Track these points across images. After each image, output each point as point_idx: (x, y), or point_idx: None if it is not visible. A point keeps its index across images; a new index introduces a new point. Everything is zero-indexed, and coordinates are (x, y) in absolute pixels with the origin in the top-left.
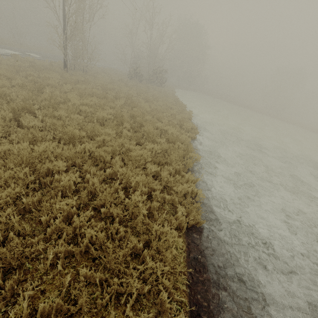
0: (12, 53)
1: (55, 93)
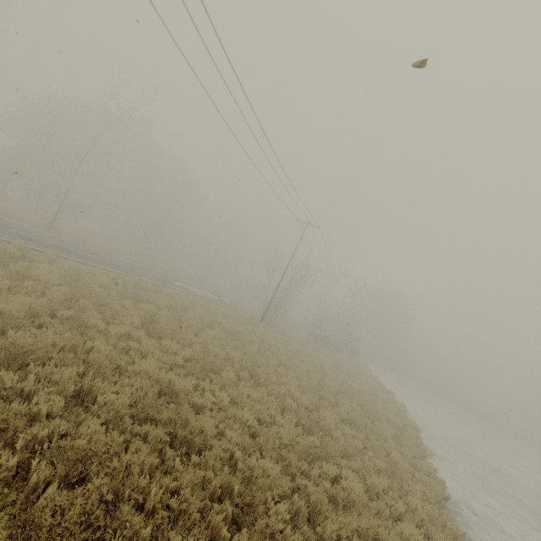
0: (214, 297)
1: (279, 352)
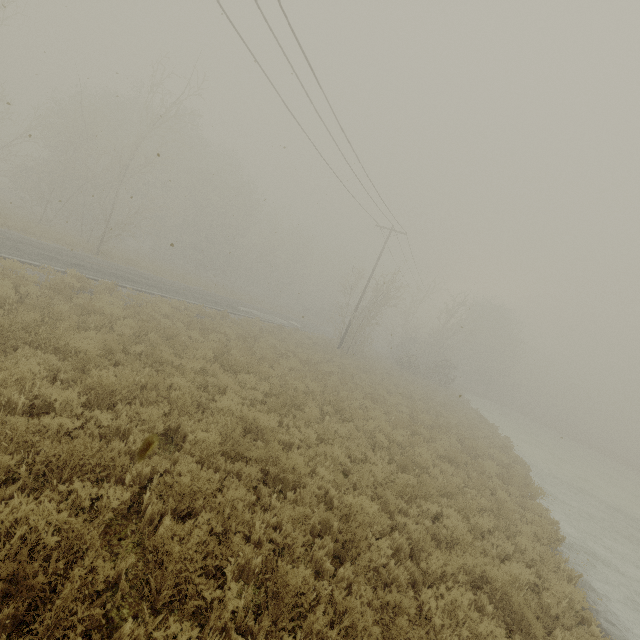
0: (283, 322)
1: (363, 383)
